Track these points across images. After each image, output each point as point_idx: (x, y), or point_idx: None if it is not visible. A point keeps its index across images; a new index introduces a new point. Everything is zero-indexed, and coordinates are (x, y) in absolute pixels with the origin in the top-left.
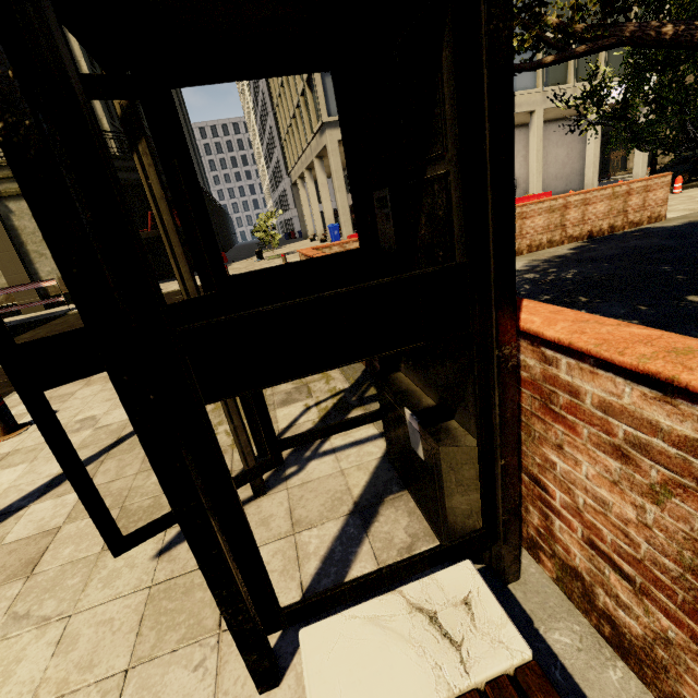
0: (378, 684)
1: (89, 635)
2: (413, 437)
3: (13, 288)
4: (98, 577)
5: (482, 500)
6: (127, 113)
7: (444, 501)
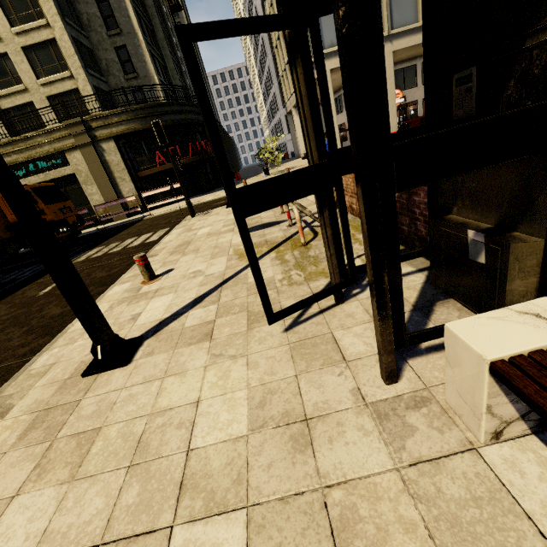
0: (513, 337)
1: (264, 362)
2: (474, 250)
3: (110, 203)
4: (253, 340)
5: (544, 276)
6: (291, 39)
7: (505, 285)
